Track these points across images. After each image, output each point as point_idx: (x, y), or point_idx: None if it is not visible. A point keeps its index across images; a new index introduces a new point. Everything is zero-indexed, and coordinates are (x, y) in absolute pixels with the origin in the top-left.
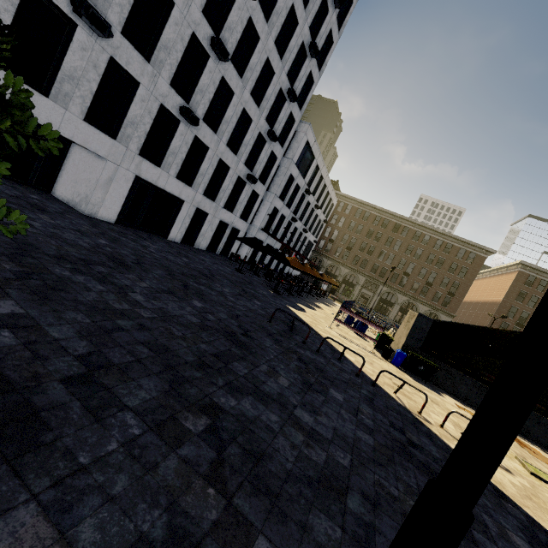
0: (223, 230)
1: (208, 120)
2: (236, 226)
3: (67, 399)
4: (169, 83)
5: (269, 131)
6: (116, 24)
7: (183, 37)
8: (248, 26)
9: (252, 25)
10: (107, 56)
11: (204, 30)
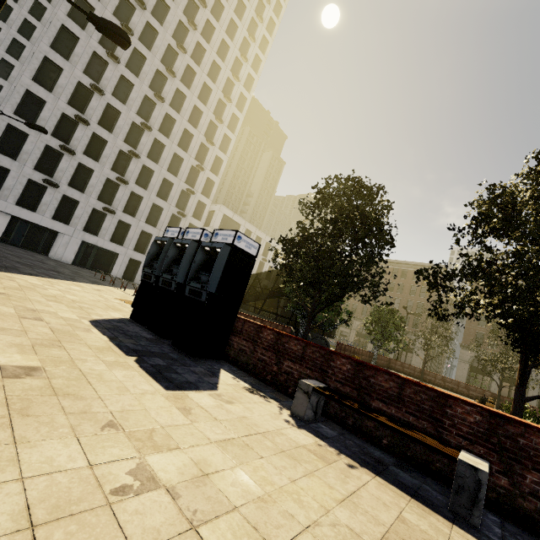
0: None
1: (129, 212)
2: None
3: None
4: (99, 199)
5: (177, 212)
6: (66, 183)
7: (102, 181)
8: (146, 168)
9: (148, 167)
10: (62, 194)
11: (114, 176)
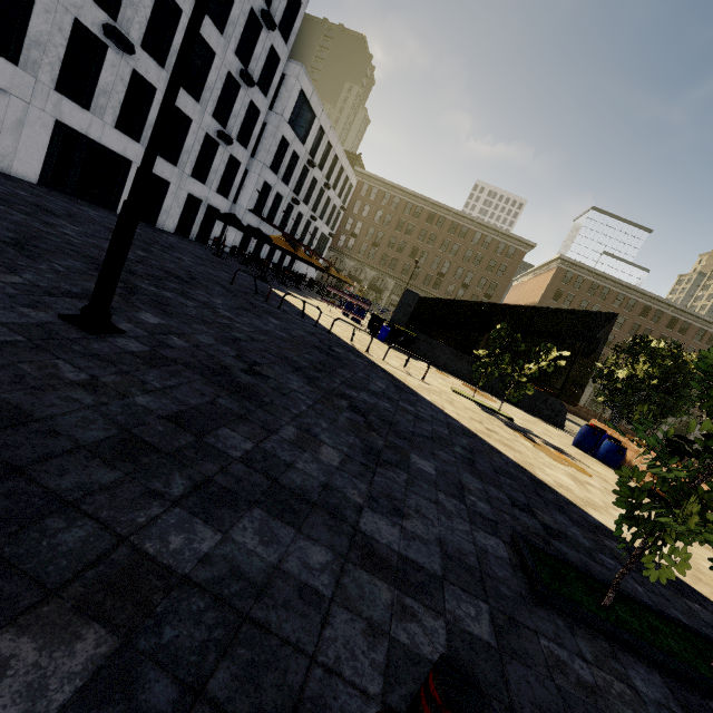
0: (195, 208)
1: (150, 48)
2: (214, 204)
3: (4, 247)
4: None
5: (241, 71)
6: None
7: None
8: None
9: None
10: None
11: None
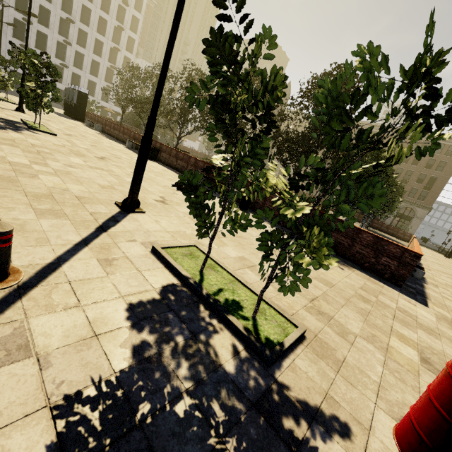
0: (107, 111)
1: (78, 66)
2: (115, 110)
3: None
4: (56, 57)
5: (110, 66)
6: (33, 46)
7: (55, 43)
8: (82, 31)
9: (82, 30)
10: None
11: (61, 39)
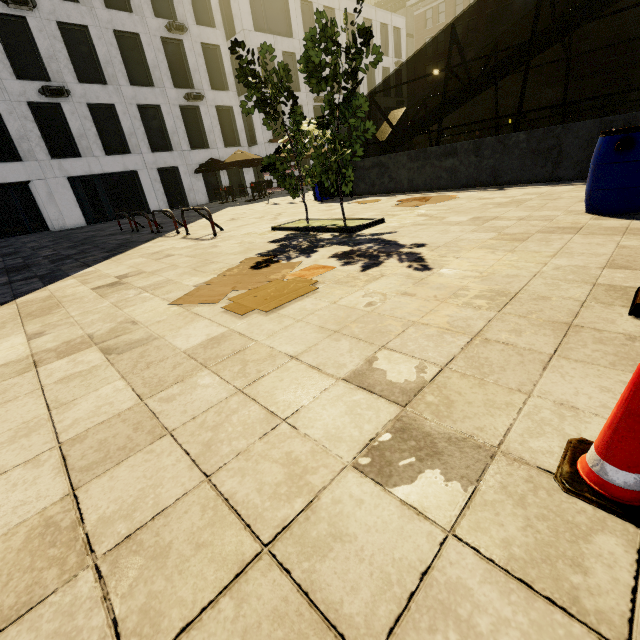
0: (217, 173)
1: (90, 78)
2: None
3: None
4: (21, 78)
5: (166, 27)
6: None
7: None
8: None
9: None
10: None
11: None
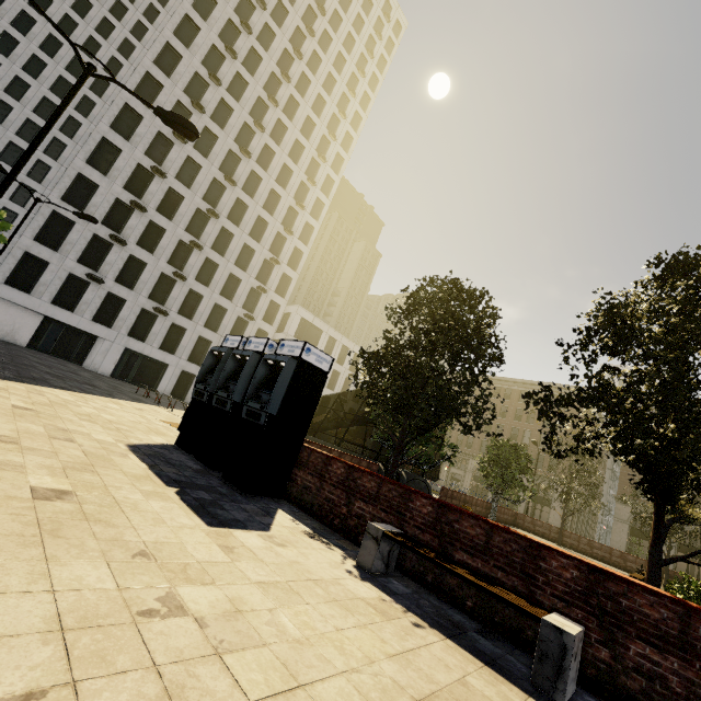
0: None
1: (185, 313)
2: None
3: None
4: (150, 298)
5: (244, 314)
6: (112, 278)
7: (155, 276)
8: (209, 261)
9: (211, 260)
10: (107, 291)
11: (170, 270)
